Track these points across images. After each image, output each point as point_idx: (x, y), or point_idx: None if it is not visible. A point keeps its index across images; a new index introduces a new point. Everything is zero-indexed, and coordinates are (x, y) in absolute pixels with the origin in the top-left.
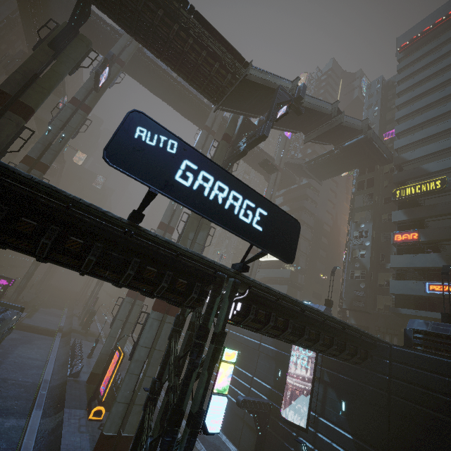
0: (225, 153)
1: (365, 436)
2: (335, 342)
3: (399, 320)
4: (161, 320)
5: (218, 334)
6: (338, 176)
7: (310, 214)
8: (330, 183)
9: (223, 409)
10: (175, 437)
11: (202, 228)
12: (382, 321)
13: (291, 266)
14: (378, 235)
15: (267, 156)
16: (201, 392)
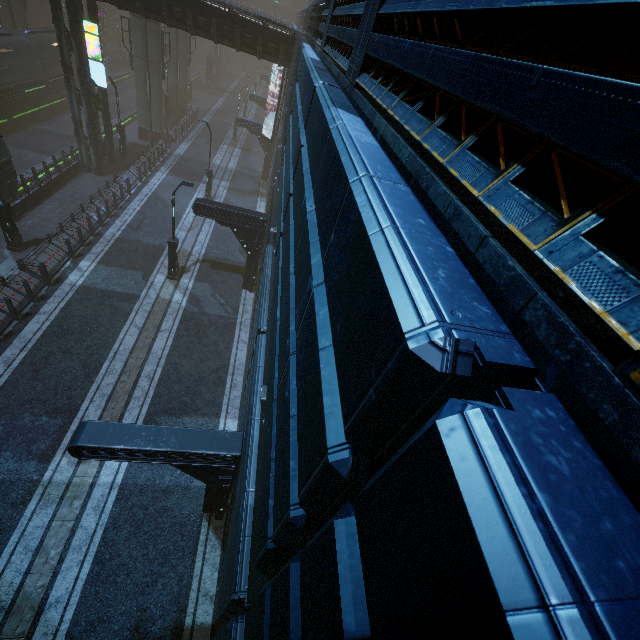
0: None
1: None
2: (213, 26)
3: None
4: (141, 27)
5: (67, 5)
6: None
7: None
8: None
9: (104, 73)
10: (71, 81)
11: None
12: None
13: None
14: None
15: None
16: (75, 54)
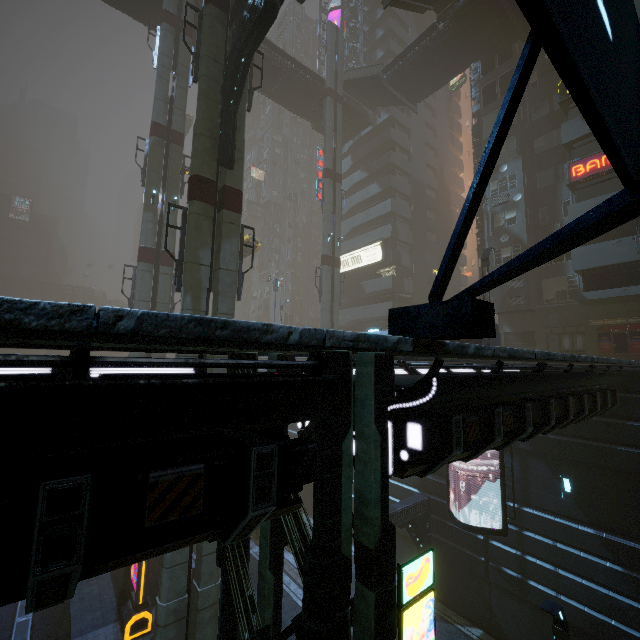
0: (224, 39)
1: (620, 526)
2: (585, 403)
3: (585, 309)
4: None
5: (375, 551)
6: (434, 97)
7: (403, 175)
8: (425, 112)
9: None
10: None
11: (225, 234)
12: (555, 318)
13: (390, 270)
14: (531, 180)
15: (309, 75)
16: None
